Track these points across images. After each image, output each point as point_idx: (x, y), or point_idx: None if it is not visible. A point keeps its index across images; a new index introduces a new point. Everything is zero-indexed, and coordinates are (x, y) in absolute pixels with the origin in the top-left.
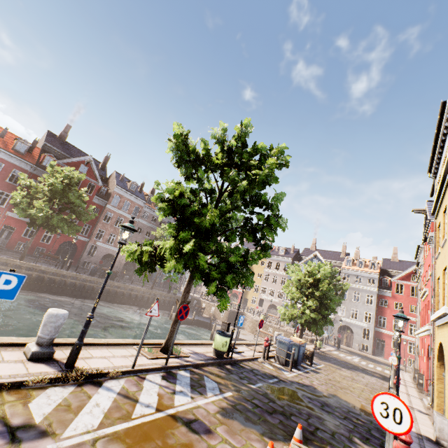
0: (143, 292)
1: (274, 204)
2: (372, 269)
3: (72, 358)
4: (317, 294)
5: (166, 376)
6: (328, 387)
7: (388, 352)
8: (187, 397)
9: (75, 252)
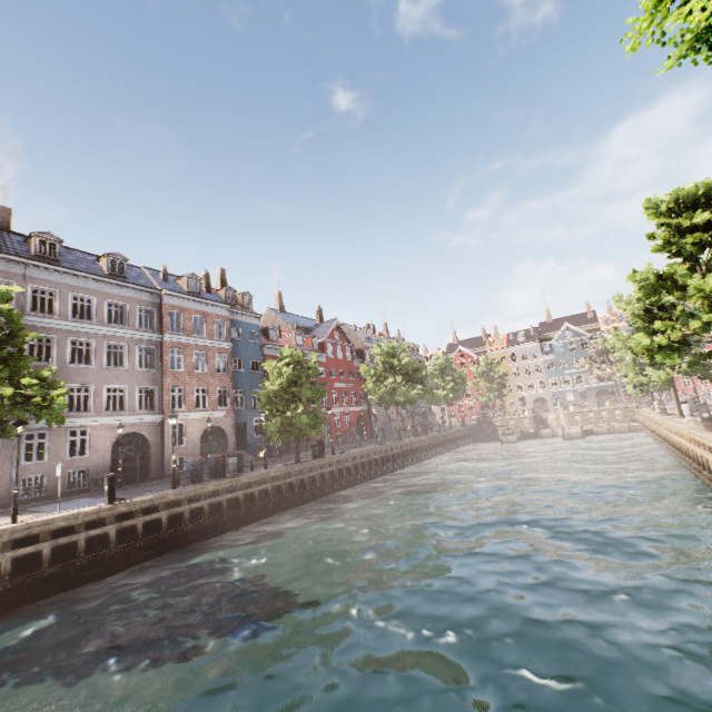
0: (455, 433)
1: None
2: None
3: None
4: None
5: None
6: None
7: (681, 393)
8: None
9: (364, 425)
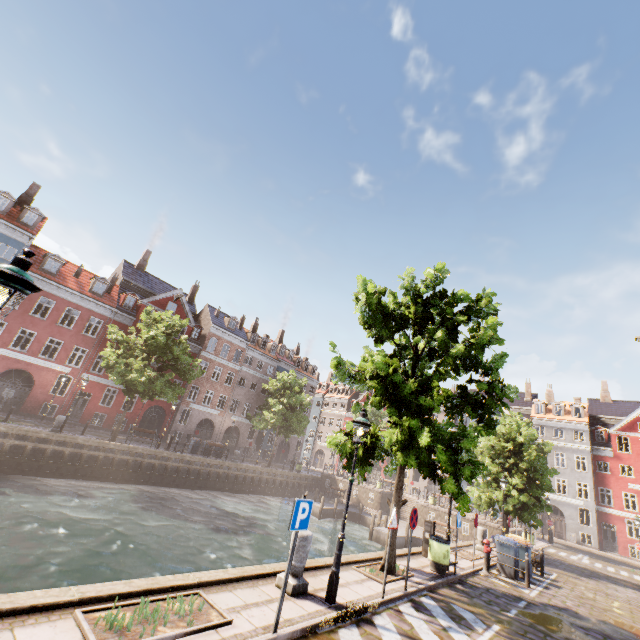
0: (259, 472)
1: (493, 367)
2: (577, 417)
3: (333, 591)
4: (522, 466)
5: (416, 607)
6: (589, 609)
7: (623, 544)
8: (462, 634)
9: (163, 420)
